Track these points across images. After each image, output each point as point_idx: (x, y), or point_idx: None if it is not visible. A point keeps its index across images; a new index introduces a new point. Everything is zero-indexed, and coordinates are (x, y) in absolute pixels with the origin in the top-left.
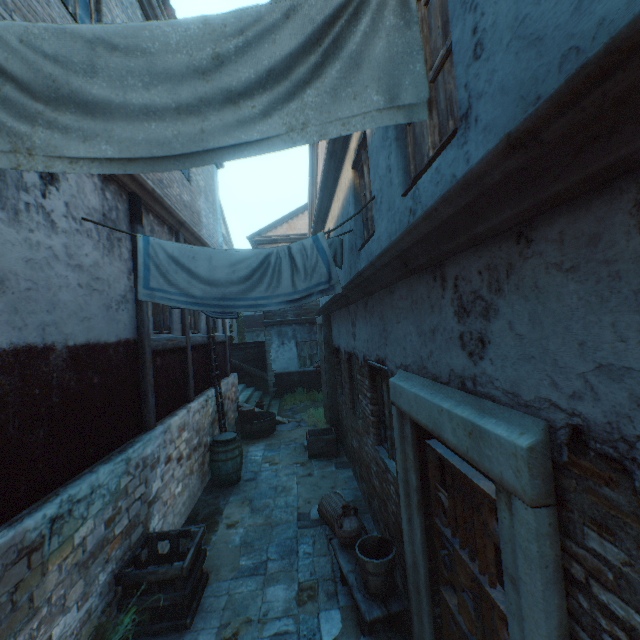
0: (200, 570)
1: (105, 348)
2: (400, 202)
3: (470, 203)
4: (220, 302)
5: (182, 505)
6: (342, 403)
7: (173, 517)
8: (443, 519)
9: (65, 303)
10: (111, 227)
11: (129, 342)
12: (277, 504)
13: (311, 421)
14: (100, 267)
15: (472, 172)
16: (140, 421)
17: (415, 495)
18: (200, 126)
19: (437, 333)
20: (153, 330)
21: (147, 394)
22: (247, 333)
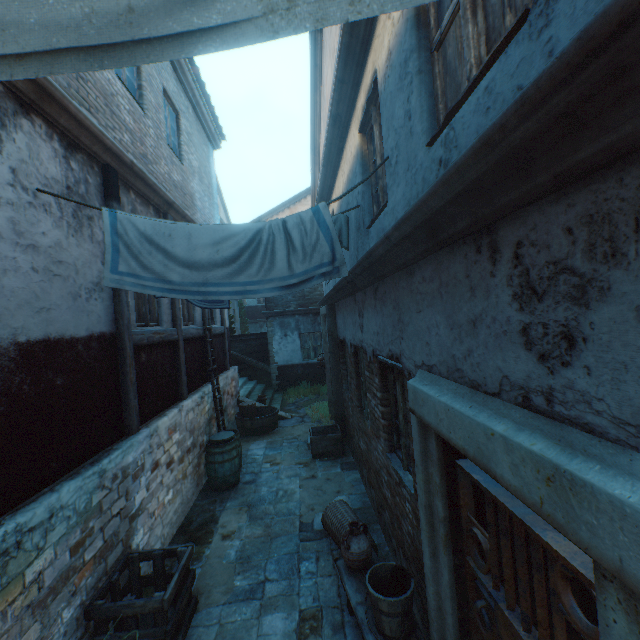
0: (187, 597)
1: (71, 344)
2: (424, 155)
3: (577, 100)
4: (202, 288)
5: (173, 513)
6: (348, 399)
7: (162, 528)
8: (480, 562)
9: (12, 290)
10: (71, 199)
11: (104, 336)
12: (277, 511)
13: (315, 417)
14: (63, 249)
15: (606, 16)
16: (120, 425)
17: (442, 527)
18: (128, 4)
19: (481, 325)
20: (137, 322)
21: (128, 394)
22: (250, 324)
